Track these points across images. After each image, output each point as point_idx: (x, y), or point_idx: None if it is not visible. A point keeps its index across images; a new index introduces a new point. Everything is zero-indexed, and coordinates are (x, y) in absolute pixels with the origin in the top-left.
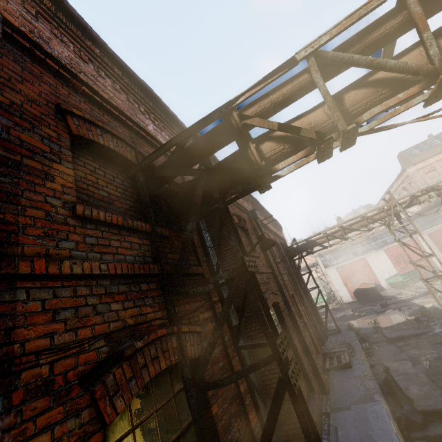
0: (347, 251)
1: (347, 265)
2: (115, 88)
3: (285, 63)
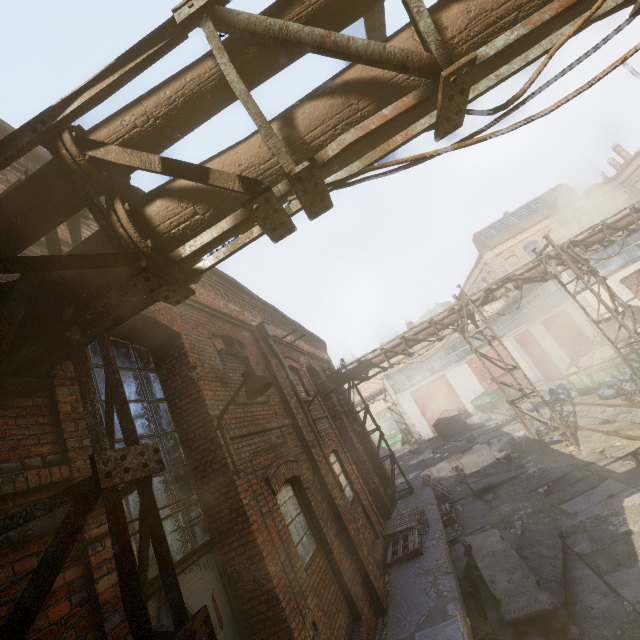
0: (422, 368)
1: (423, 387)
2: None
3: (159, 32)
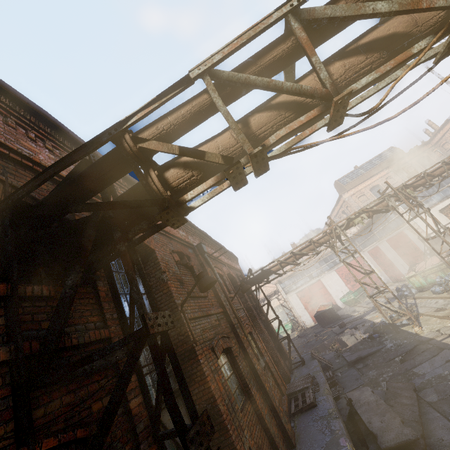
0: (304, 275)
1: (305, 289)
2: None
3: (180, 82)
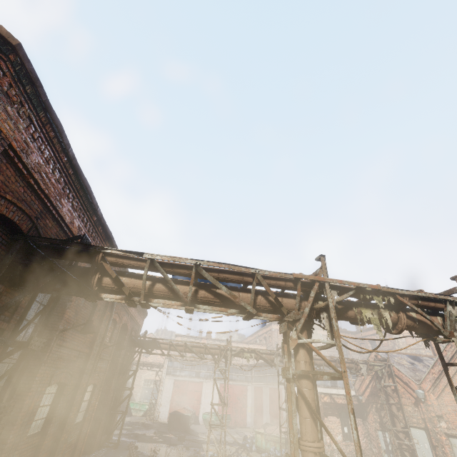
0: (194, 368)
1: (185, 381)
2: (59, 180)
3: (139, 252)
